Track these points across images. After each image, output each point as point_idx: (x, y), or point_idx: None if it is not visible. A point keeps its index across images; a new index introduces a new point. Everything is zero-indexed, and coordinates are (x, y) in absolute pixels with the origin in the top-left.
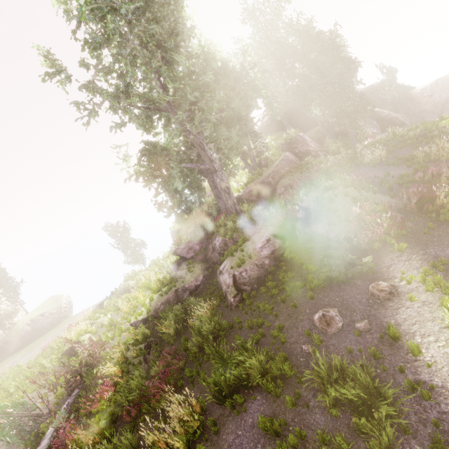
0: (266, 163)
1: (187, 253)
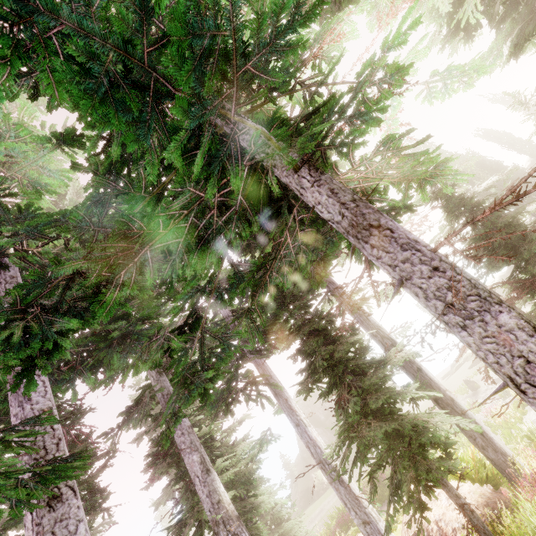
0: None
1: None
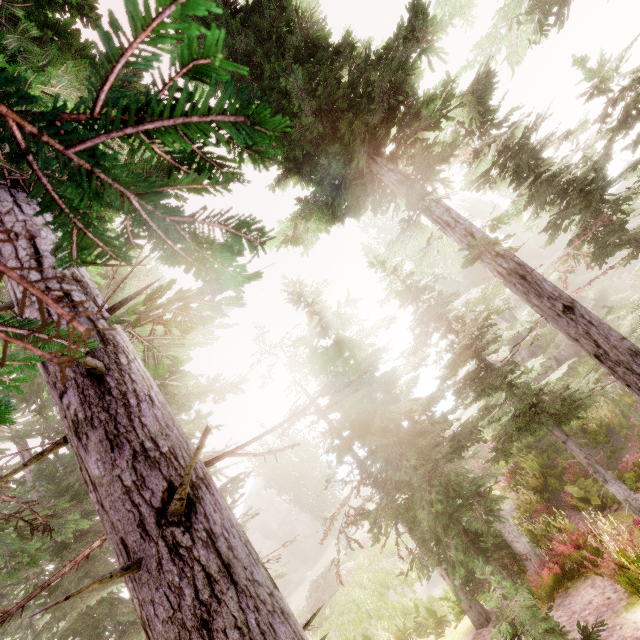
0: None
1: None
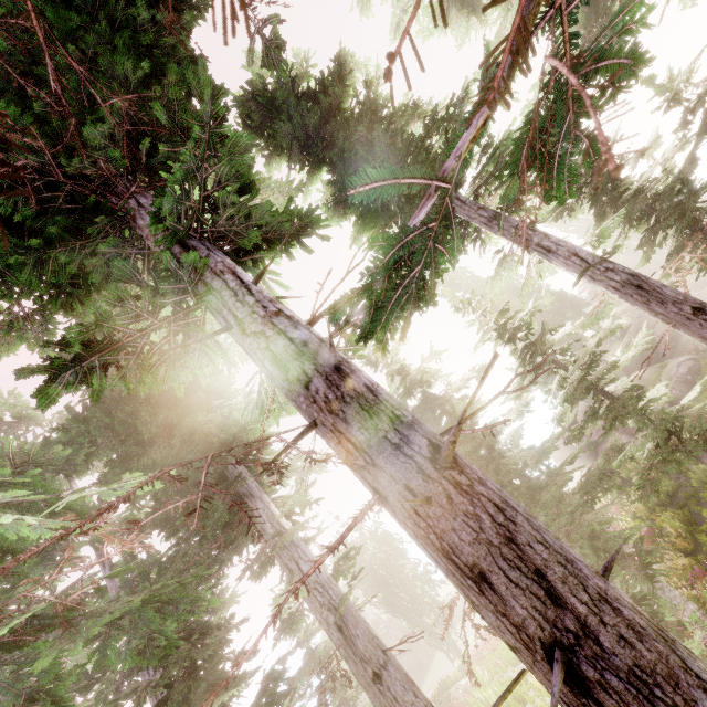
0: (625, 327)
1: (597, 436)
